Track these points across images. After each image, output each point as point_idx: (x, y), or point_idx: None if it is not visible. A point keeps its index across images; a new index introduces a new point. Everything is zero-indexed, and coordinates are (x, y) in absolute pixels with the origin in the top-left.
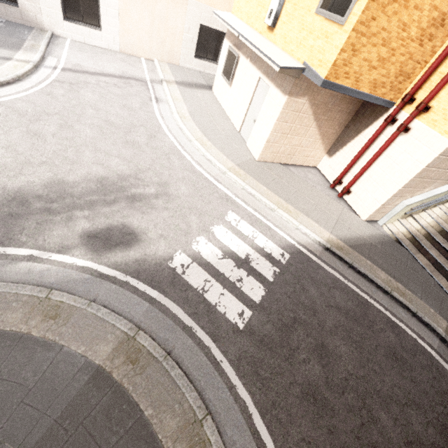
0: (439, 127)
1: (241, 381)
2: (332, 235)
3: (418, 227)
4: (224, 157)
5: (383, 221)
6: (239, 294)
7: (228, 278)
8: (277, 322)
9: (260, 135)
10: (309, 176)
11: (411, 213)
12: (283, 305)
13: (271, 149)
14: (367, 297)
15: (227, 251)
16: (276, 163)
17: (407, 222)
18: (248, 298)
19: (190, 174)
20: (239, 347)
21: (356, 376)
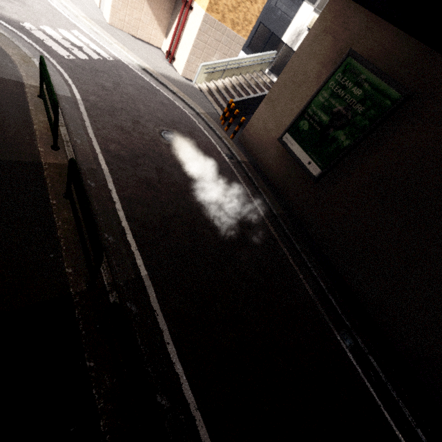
0: (201, 4)
1: (60, 67)
2: (151, 68)
3: (214, 86)
4: (79, 11)
5: (194, 80)
6: (70, 52)
7: (63, 45)
8: (92, 68)
9: (108, 3)
10: (152, 50)
11: (211, 78)
12: (99, 67)
13: (118, 16)
14: (160, 90)
15: (67, 39)
16: (125, 32)
17: (209, 84)
18: (75, 55)
19: (46, 5)
20: (63, 61)
21: (133, 96)
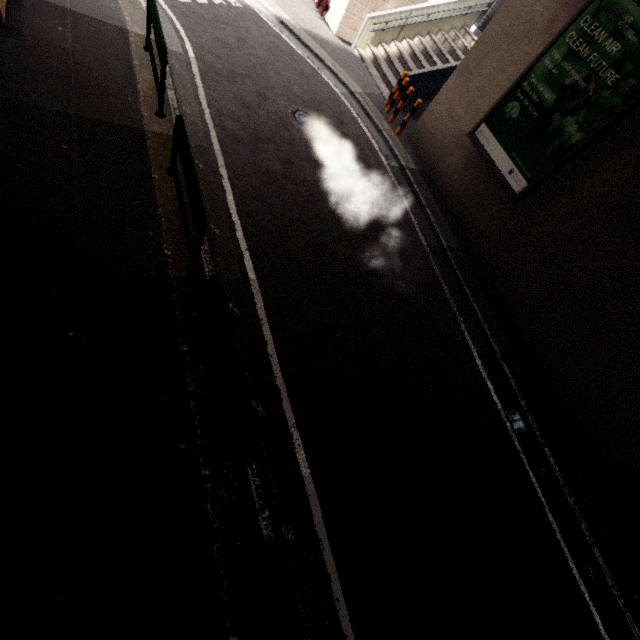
0: None
1: (171, 12)
2: (292, 20)
3: (383, 53)
4: None
5: (354, 43)
6: None
7: None
8: (211, 16)
9: None
10: None
11: (381, 40)
12: (221, 15)
13: None
14: (301, 54)
15: None
16: None
17: (377, 50)
18: None
19: None
20: (175, 5)
21: (263, 59)
